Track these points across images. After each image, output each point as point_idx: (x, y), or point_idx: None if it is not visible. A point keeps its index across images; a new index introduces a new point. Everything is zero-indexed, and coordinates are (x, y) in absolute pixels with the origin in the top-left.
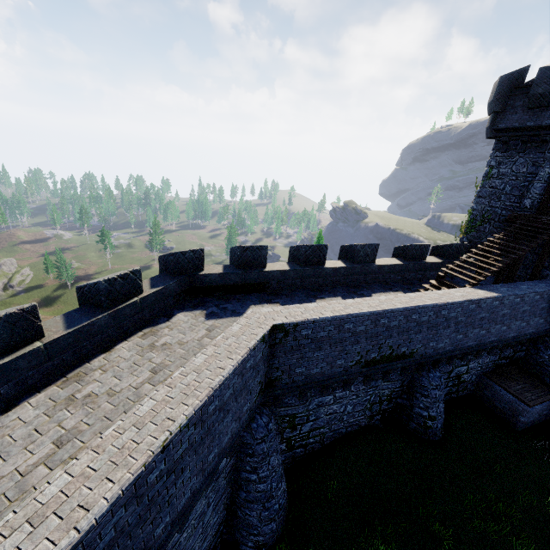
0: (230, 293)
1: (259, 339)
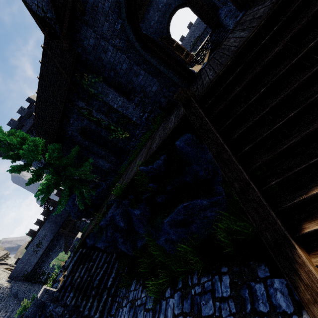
0: None
1: None
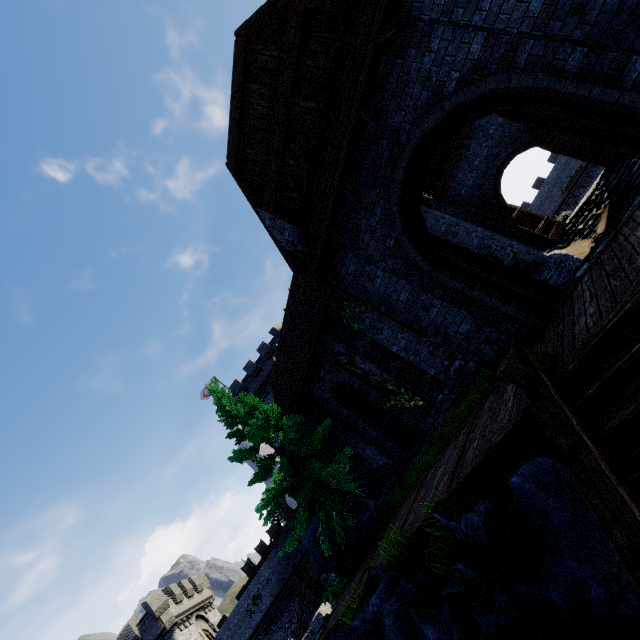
0: None
1: None
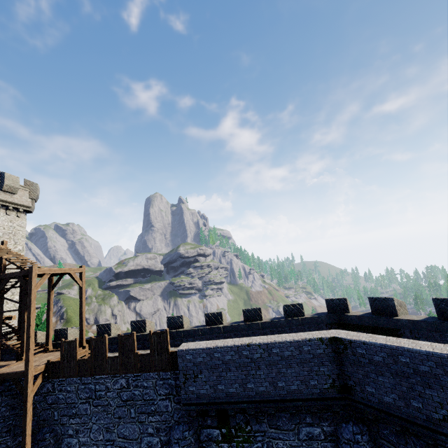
0: (368, 333)
1: (315, 337)
